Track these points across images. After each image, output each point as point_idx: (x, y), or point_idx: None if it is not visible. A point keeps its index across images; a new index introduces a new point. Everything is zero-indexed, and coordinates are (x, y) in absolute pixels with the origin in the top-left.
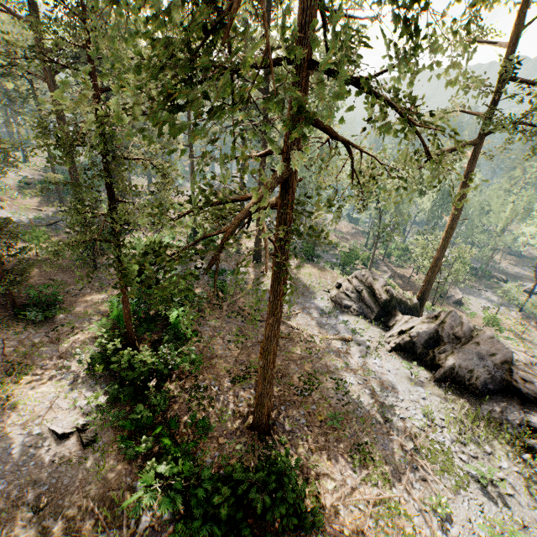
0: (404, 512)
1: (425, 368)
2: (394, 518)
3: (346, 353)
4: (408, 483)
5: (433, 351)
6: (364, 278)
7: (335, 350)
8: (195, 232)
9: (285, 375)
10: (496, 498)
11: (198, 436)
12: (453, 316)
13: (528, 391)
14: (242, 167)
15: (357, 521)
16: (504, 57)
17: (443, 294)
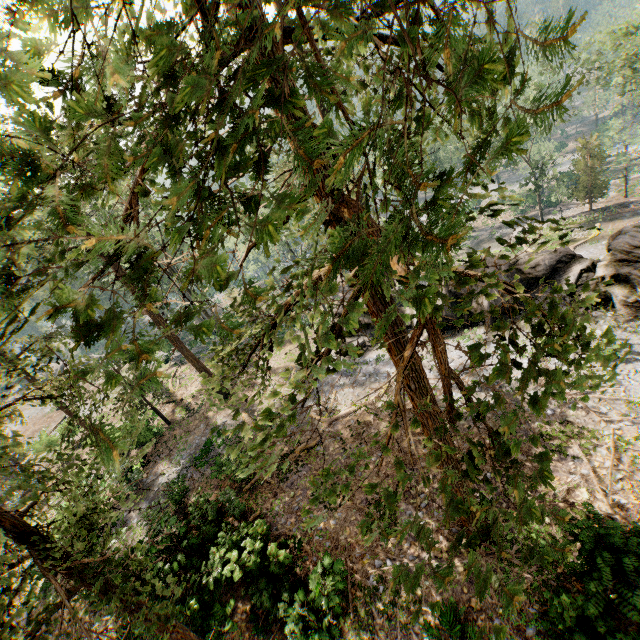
0: (633, 438)
1: (473, 327)
2: (638, 451)
3: None
4: (601, 416)
5: None
6: None
7: None
8: None
9: (414, 460)
10: (630, 357)
11: (457, 638)
12: None
13: (542, 272)
14: None
15: (635, 490)
16: None
17: None
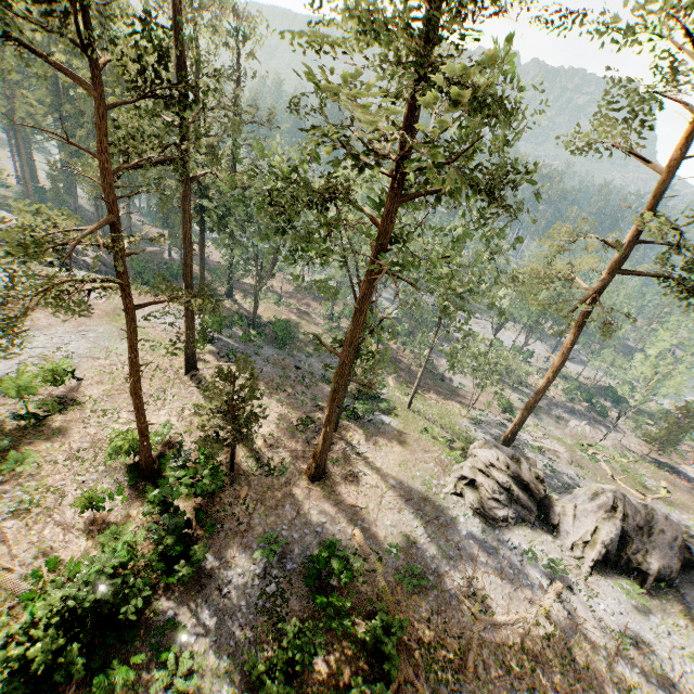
0: None
1: (623, 575)
2: None
3: (583, 622)
4: None
5: (624, 552)
6: (500, 462)
7: (573, 627)
8: (150, 461)
9: None
10: None
11: None
12: (626, 502)
13: None
14: (189, 261)
15: None
16: (661, 188)
17: (438, 374)
